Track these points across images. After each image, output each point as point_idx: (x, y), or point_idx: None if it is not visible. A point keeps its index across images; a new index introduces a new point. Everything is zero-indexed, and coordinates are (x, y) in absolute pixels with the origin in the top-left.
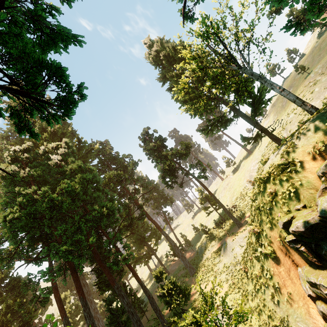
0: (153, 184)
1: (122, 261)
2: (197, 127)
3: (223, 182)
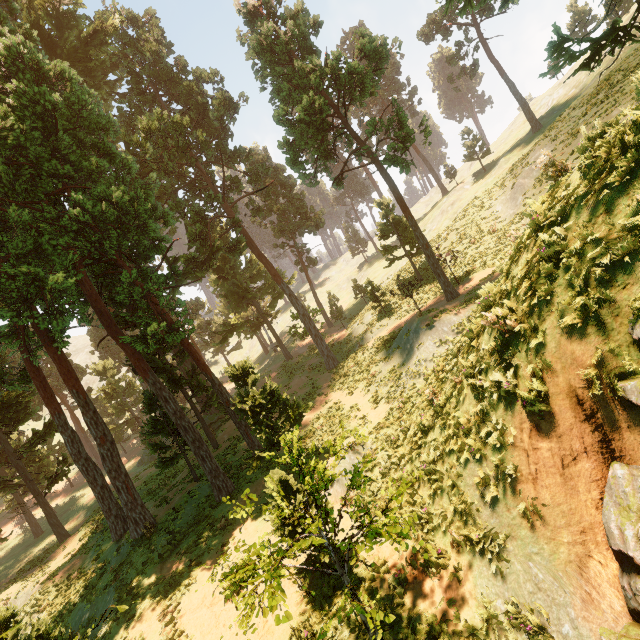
0: (279, 177)
1: (151, 339)
2: (424, 26)
3: (444, 198)
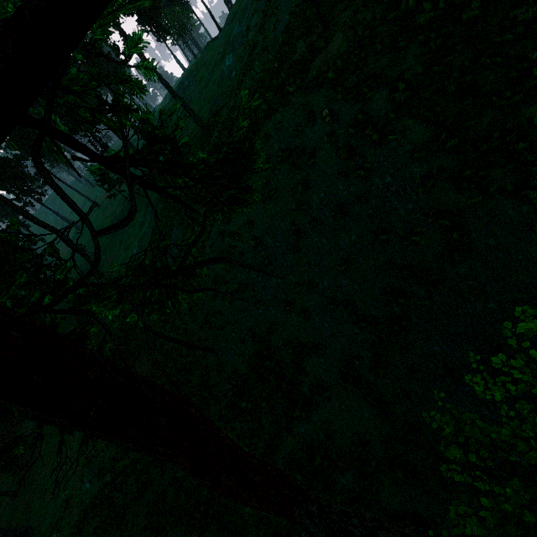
0: None
1: None
2: None
3: None
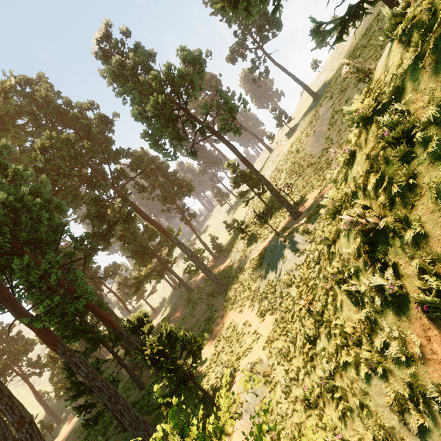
0: (155, 163)
1: (46, 315)
2: (229, 54)
3: (271, 153)
